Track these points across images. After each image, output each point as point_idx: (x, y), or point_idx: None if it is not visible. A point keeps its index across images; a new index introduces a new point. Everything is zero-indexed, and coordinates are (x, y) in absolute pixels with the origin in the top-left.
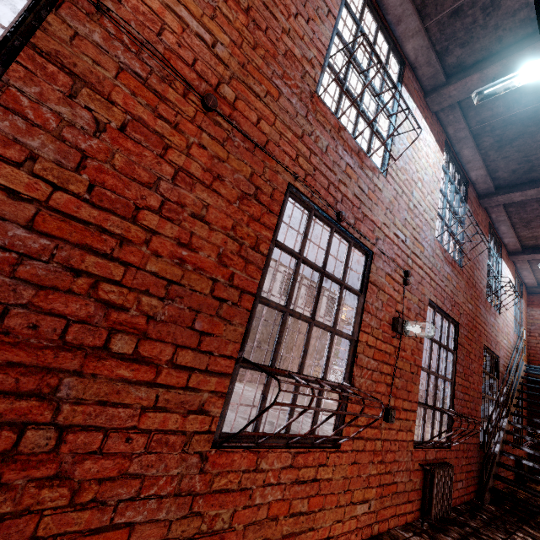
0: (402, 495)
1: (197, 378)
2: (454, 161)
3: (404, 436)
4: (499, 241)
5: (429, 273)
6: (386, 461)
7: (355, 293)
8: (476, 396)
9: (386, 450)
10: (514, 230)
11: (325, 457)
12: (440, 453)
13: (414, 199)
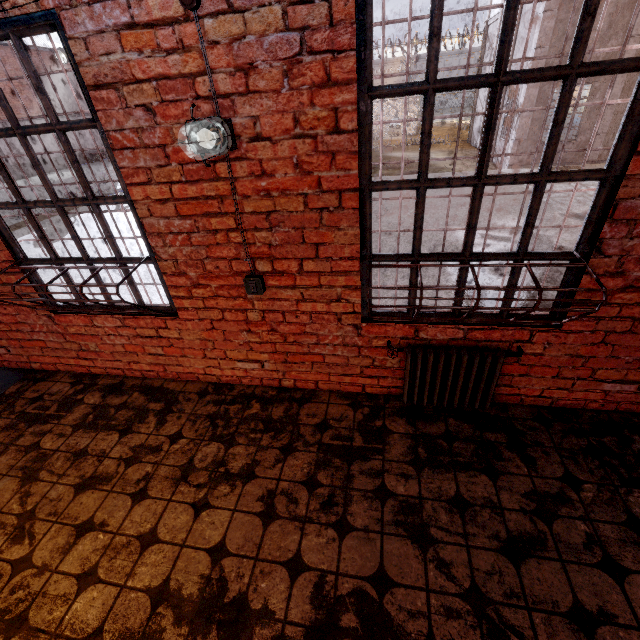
0: (342, 367)
1: (5, 278)
2: None
3: (324, 307)
4: None
5: None
6: (281, 332)
7: (86, 128)
8: None
9: (275, 321)
10: None
11: (162, 323)
12: (489, 333)
13: None
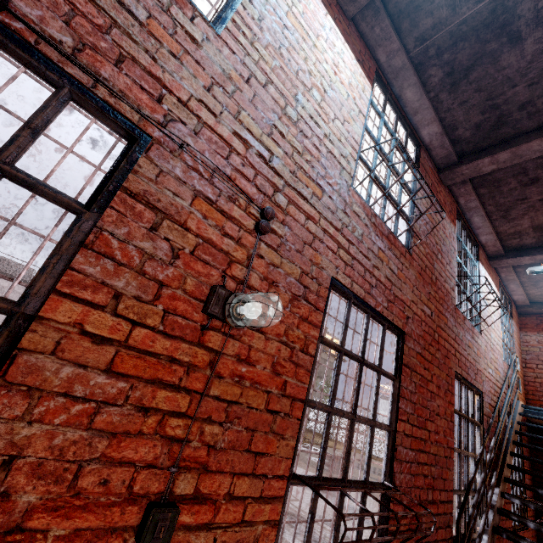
0: None
1: None
2: (395, 109)
3: None
4: (475, 240)
5: (333, 235)
6: None
7: (60, 202)
8: (442, 455)
9: None
10: (491, 224)
11: None
12: None
13: (301, 108)
